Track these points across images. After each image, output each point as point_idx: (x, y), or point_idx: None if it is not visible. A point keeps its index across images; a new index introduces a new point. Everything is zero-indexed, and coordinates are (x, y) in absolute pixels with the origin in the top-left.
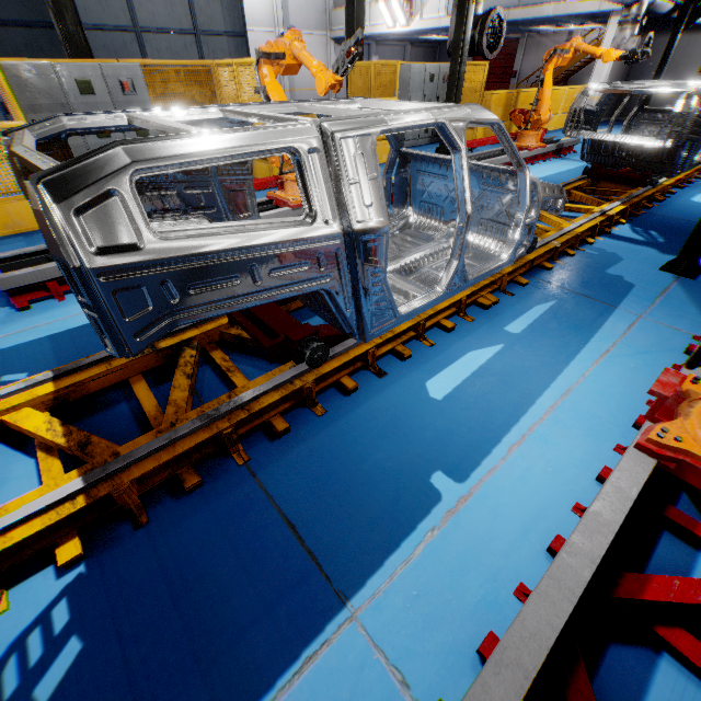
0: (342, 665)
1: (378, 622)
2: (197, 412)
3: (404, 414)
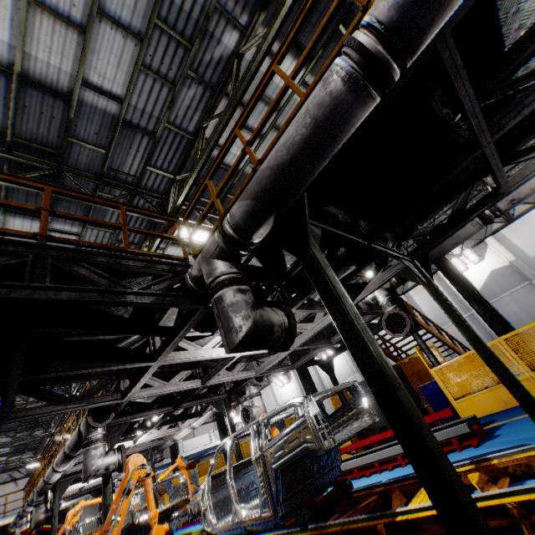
0: None
1: None
2: None
3: None
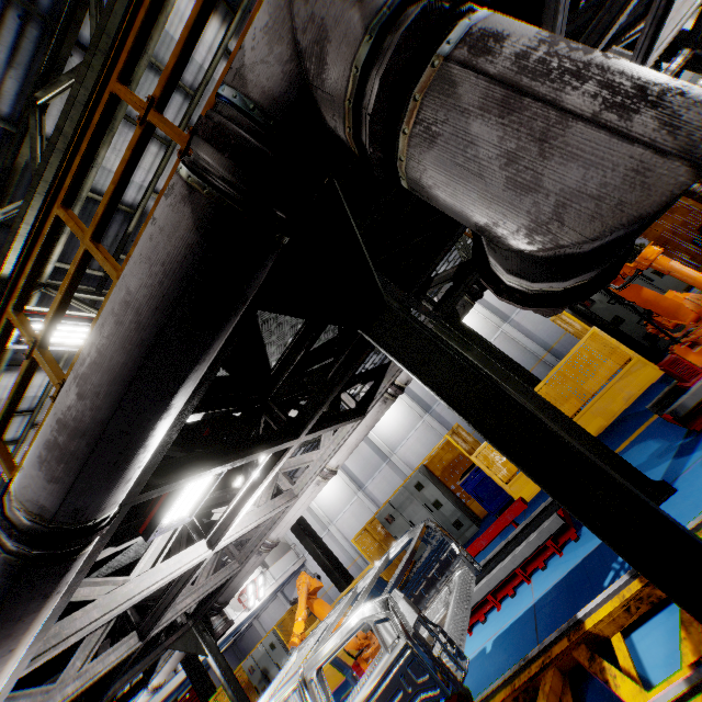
0: (541, 589)
1: (529, 599)
2: (531, 670)
3: (474, 689)
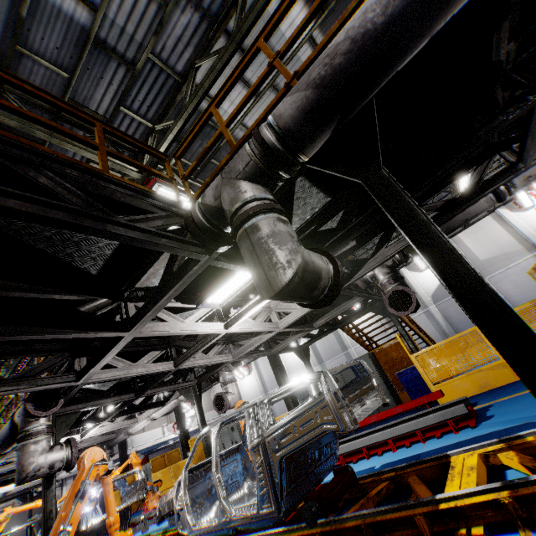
0: None
1: None
2: None
3: None
